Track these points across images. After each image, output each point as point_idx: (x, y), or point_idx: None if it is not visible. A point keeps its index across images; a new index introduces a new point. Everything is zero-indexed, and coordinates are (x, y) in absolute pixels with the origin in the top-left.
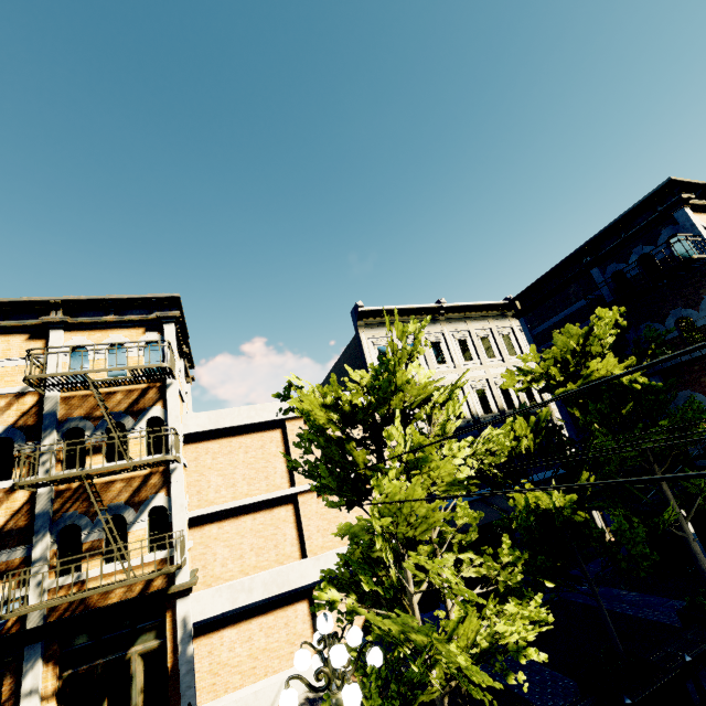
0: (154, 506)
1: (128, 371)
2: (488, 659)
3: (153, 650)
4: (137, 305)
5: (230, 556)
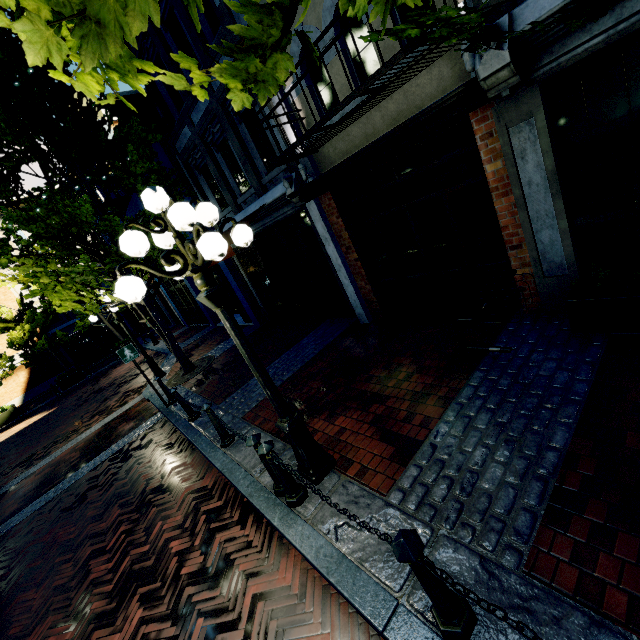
0: None
1: None
2: None
3: None
4: None
5: None
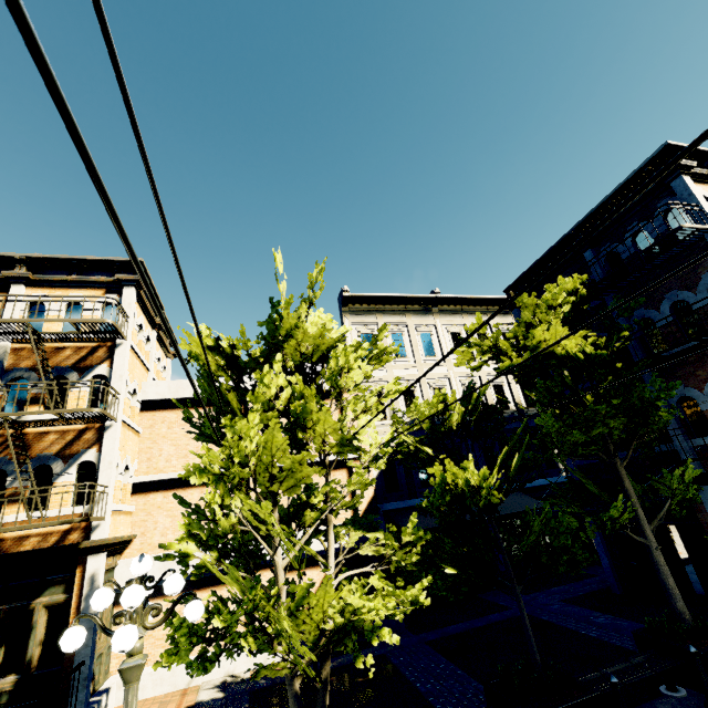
0: (86, 462)
1: (70, 324)
2: (343, 637)
3: (59, 604)
4: (101, 267)
5: (171, 526)
